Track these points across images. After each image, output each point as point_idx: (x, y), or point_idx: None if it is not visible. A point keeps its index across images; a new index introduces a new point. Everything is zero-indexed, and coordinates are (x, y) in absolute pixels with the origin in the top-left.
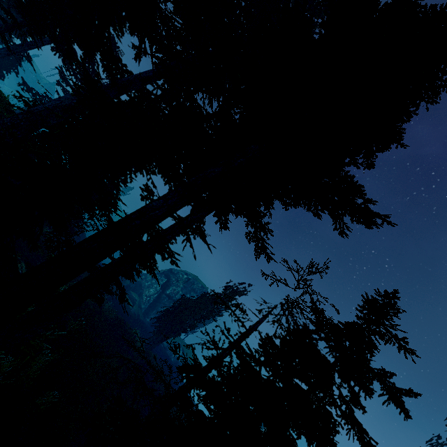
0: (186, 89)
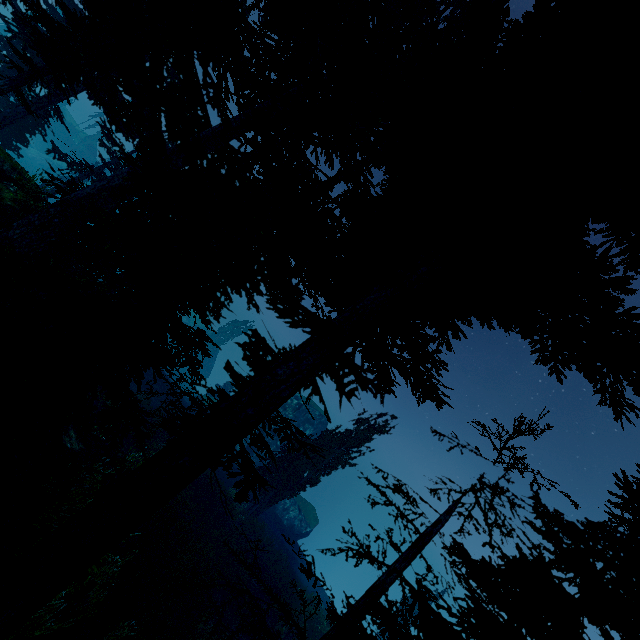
0: (291, 143)
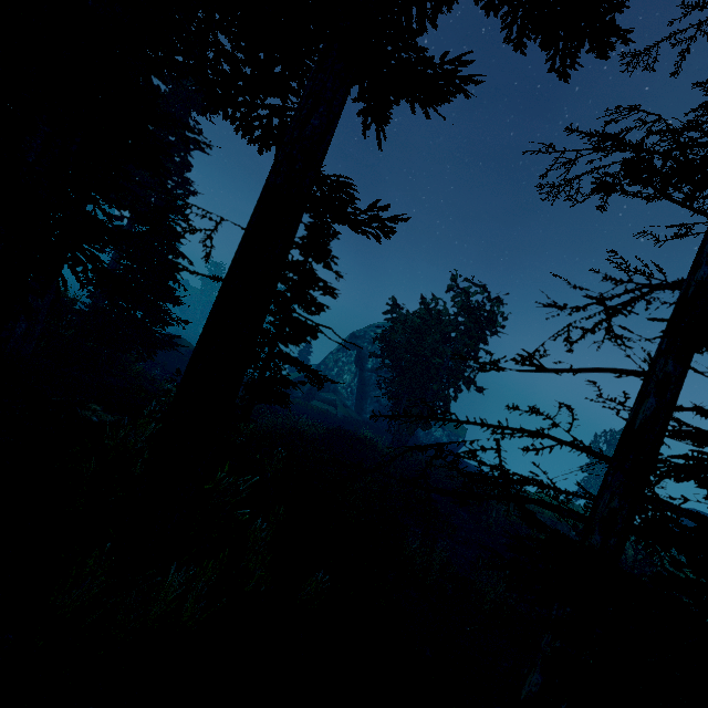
0: None
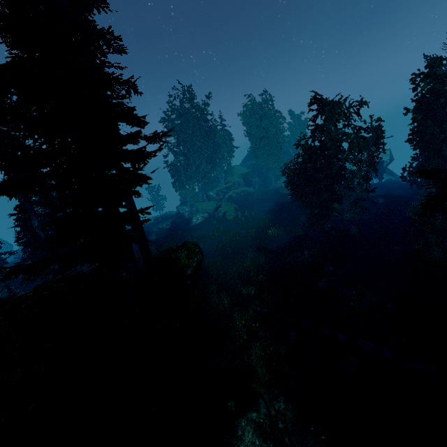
0: None
